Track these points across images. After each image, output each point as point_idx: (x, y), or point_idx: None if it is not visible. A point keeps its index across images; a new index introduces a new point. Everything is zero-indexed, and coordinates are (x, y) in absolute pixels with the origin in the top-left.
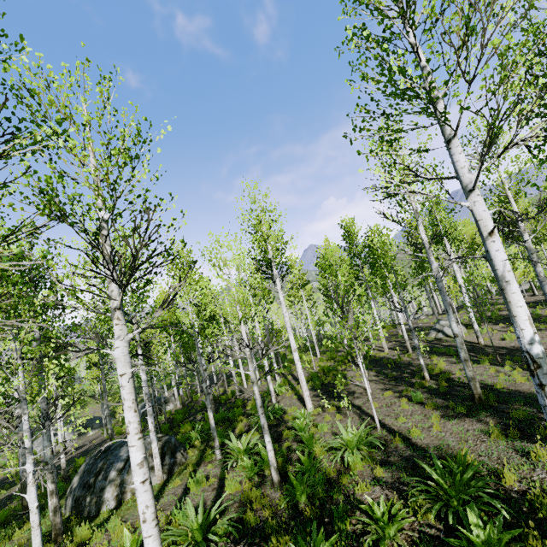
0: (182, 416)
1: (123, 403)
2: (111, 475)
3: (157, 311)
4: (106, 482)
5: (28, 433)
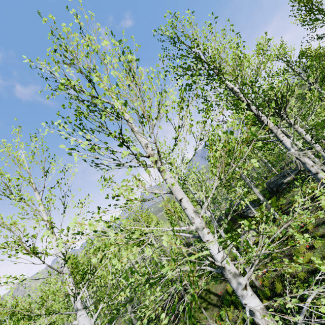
0: None
1: None
2: None
3: None
4: None
5: None
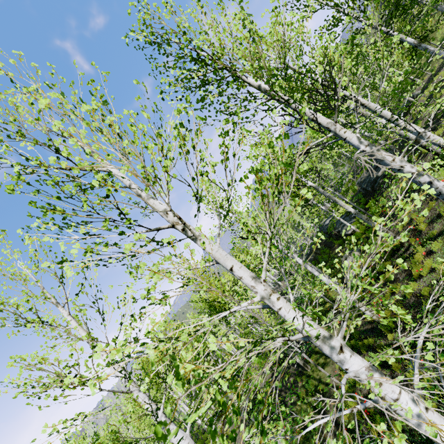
0: None
1: None
2: None
3: None
4: None
5: None
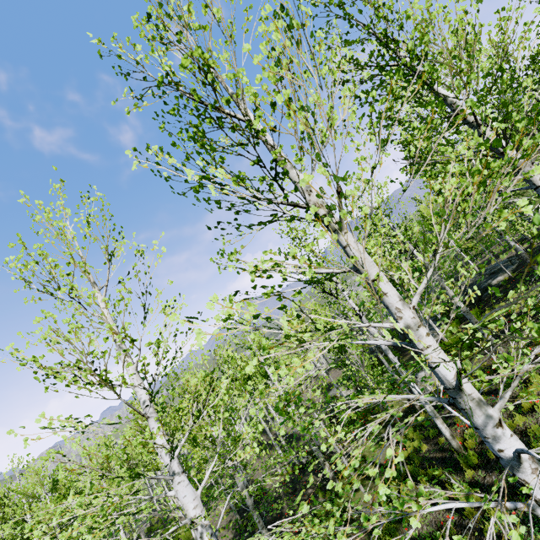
0: None
1: None
2: None
3: None
4: None
5: None
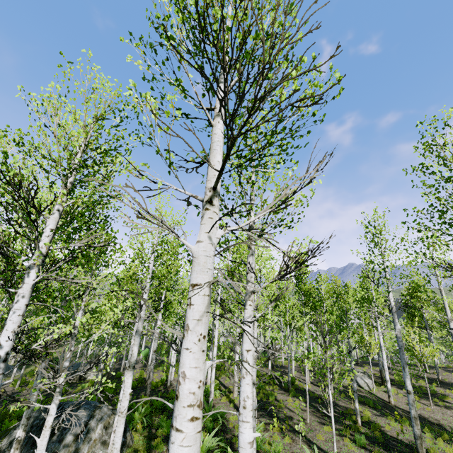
0: (112, 391)
1: (244, 377)
2: (67, 439)
3: (269, 303)
4: (60, 445)
5: (66, 371)
